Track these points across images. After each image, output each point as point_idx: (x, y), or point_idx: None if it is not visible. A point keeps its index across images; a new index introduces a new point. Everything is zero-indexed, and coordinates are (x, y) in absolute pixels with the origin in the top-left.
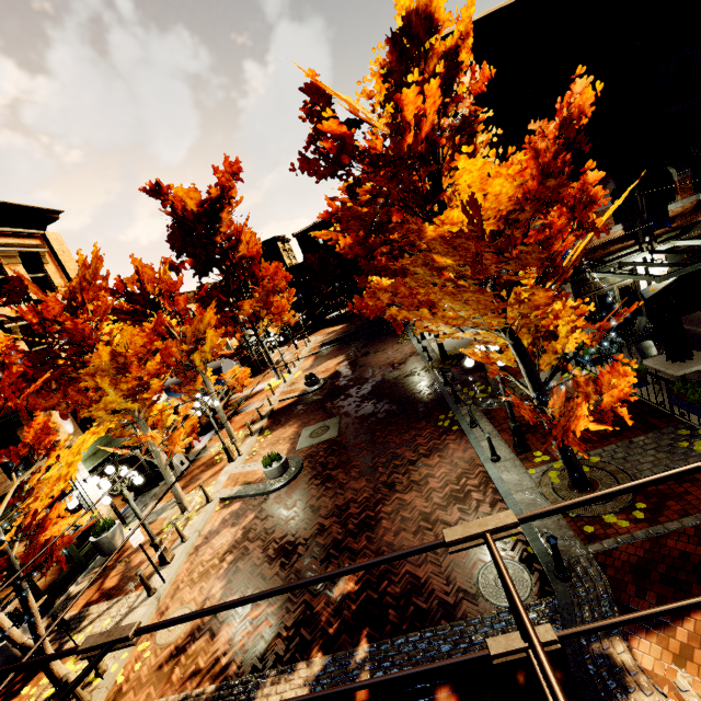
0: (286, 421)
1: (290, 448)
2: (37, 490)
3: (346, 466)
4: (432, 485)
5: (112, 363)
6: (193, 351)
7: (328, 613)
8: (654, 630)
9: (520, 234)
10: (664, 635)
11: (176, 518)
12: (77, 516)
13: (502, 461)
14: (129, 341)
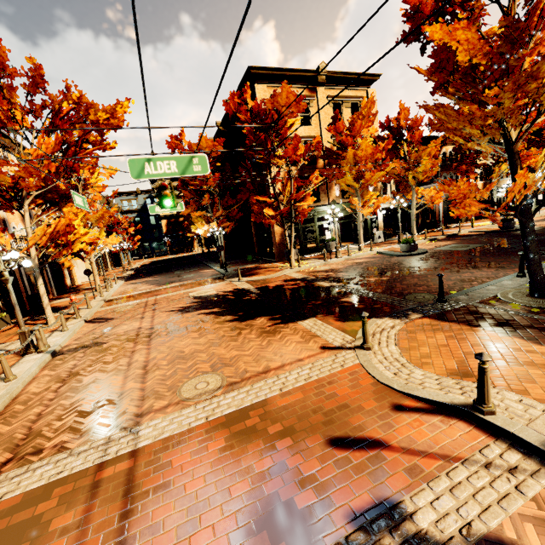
0: (453, 239)
1: (432, 248)
2: (307, 199)
3: (442, 259)
4: (463, 274)
5: (353, 159)
6: (409, 169)
7: (356, 280)
8: (439, 320)
9: (518, 63)
10: (439, 322)
11: (355, 251)
12: (306, 203)
13: (522, 278)
14: (364, 150)
